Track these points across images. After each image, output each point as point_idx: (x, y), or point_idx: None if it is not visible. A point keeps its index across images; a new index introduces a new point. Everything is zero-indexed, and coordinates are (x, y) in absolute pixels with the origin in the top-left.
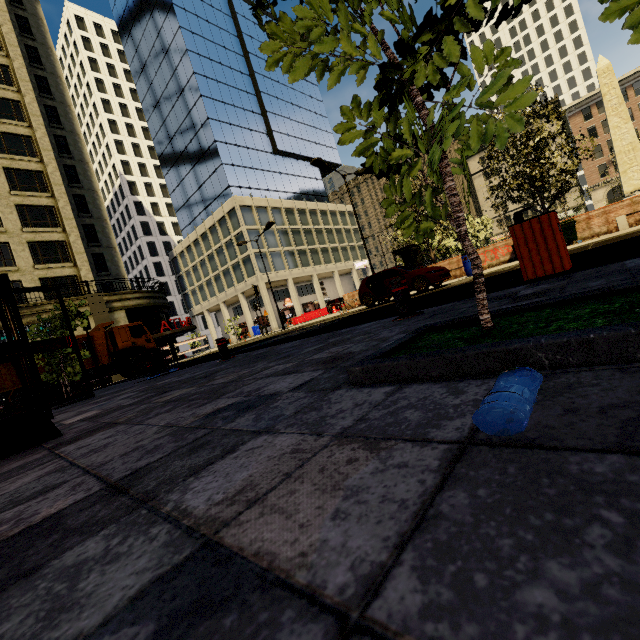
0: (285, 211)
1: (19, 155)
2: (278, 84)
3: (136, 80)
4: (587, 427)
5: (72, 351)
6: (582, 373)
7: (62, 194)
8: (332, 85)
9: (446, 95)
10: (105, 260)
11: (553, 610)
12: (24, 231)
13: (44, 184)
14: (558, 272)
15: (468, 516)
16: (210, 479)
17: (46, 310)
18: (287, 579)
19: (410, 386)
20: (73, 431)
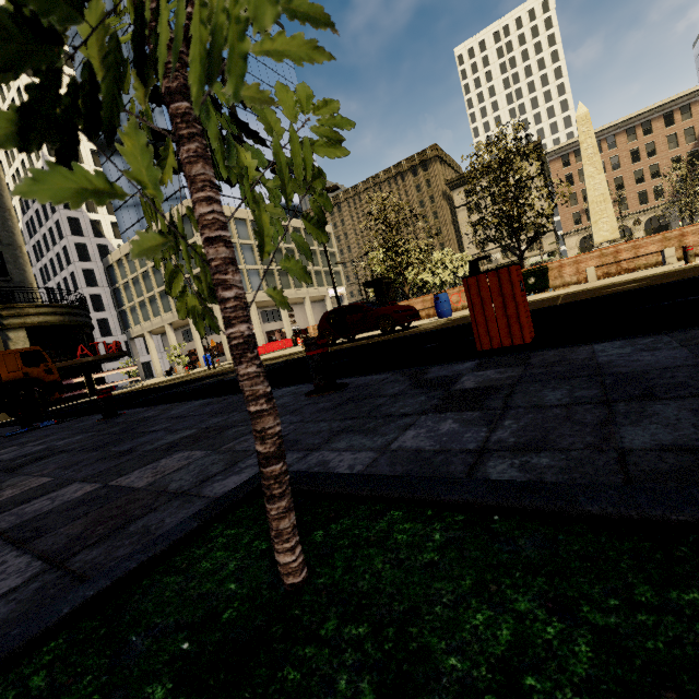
0: (251, 224)
1: None
2: (252, 77)
3: (70, 40)
4: None
5: None
6: None
7: None
8: None
9: None
10: (5, 261)
11: None
12: None
13: None
14: (517, 344)
15: None
16: None
17: None
18: None
19: None
20: None
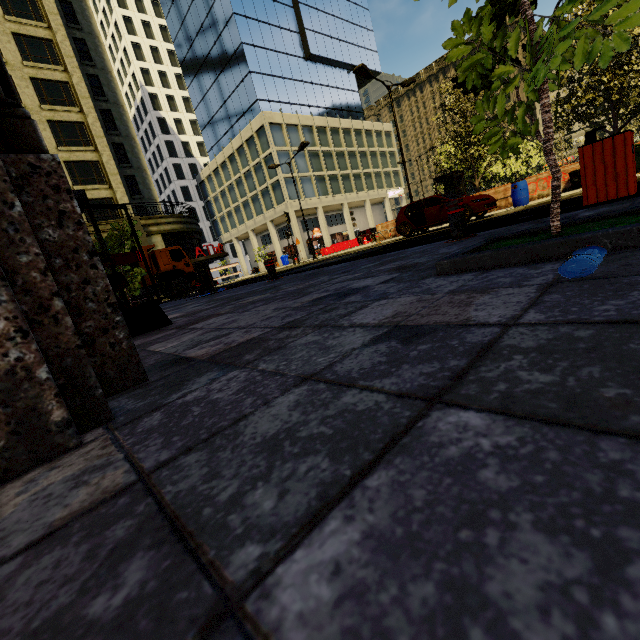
0: (317, 130)
1: (43, 63)
2: None
3: None
4: (636, 269)
5: (130, 269)
6: (636, 251)
7: (90, 109)
8: (453, 2)
9: (558, 10)
10: (137, 183)
11: (612, 308)
12: (59, 150)
13: (71, 97)
14: (621, 197)
15: (562, 299)
16: (363, 315)
17: (90, 232)
18: (463, 324)
19: (493, 270)
20: (179, 322)
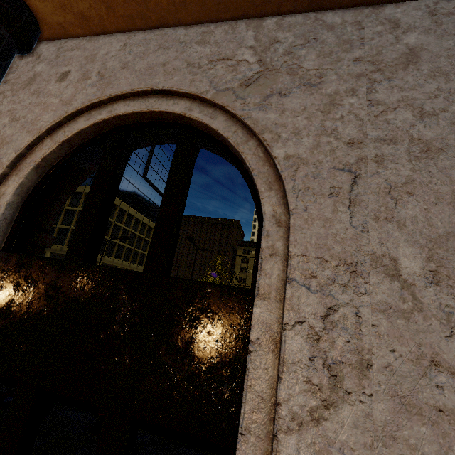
0: (127, 215)
1: None
2: (168, 145)
3: None
4: None
5: None
6: None
7: None
8: None
9: None
10: None
11: None
12: None
13: None
14: None
15: None
16: None
17: None
18: None
19: None
20: None
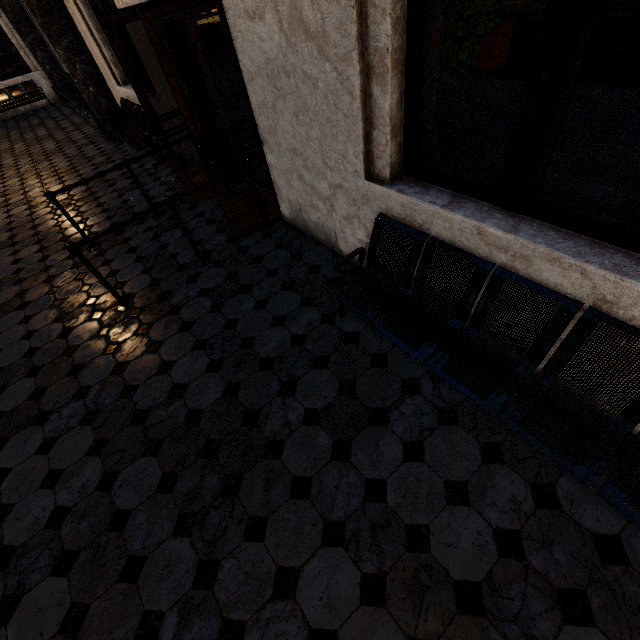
0: None
1: None
2: None
3: None
4: None
5: None
6: None
7: None
8: None
9: None
10: None
11: None
12: None
13: None
14: (487, 70)
15: None
16: None
17: None
18: None
19: None
20: None
